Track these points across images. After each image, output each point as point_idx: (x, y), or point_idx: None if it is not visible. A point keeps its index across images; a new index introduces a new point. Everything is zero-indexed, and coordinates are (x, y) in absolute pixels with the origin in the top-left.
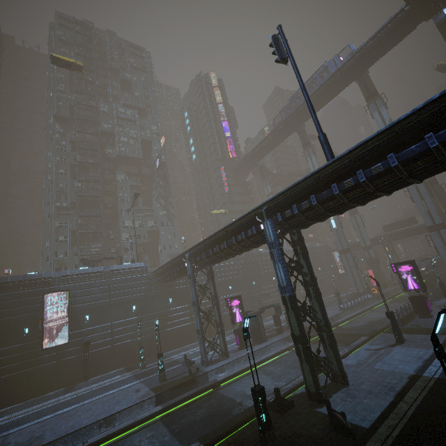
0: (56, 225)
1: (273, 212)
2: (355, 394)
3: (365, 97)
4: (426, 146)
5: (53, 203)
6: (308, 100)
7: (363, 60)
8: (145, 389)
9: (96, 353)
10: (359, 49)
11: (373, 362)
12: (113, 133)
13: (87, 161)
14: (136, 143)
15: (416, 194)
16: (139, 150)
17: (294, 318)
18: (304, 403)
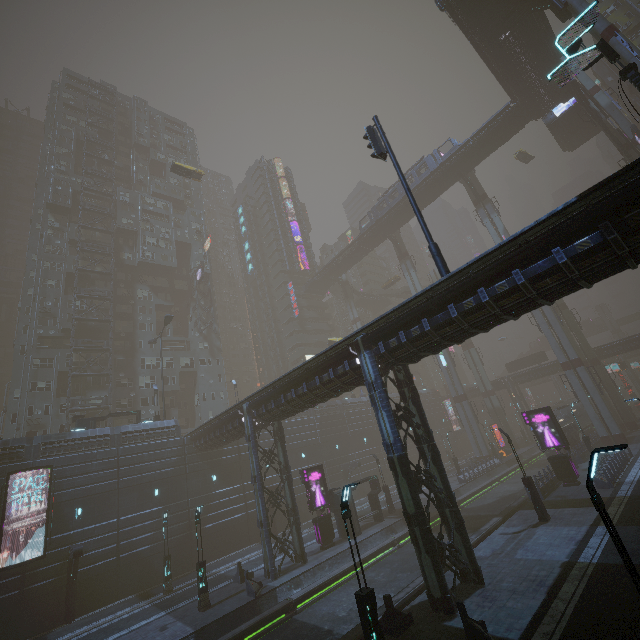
0: (34, 364)
1: (373, 341)
2: (494, 595)
3: (473, 201)
4: (554, 262)
5: (33, 330)
6: (414, 203)
7: (468, 157)
8: (177, 624)
9: (89, 572)
10: (463, 145)
11: (513, 550)
12: (136, 231)
13: (93, 269)
14: (168, 246)
15: (543, 321)
16: (173, 256)
17: (406, 487)
18: (427, 616)
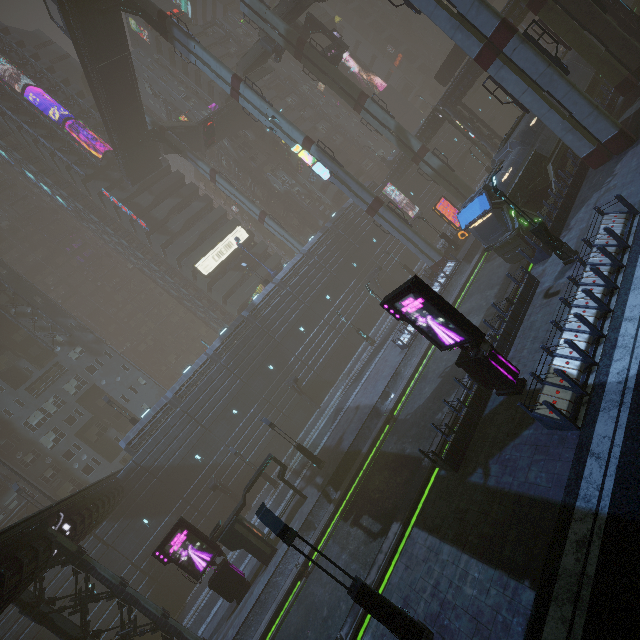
0: None
1: None
2: None
3: None
4: None
5: None
6: None
7: None
8: None
9: None
10: None
11: None
12: None
13: None
14: None
15: None
16: None
17: None
18: None
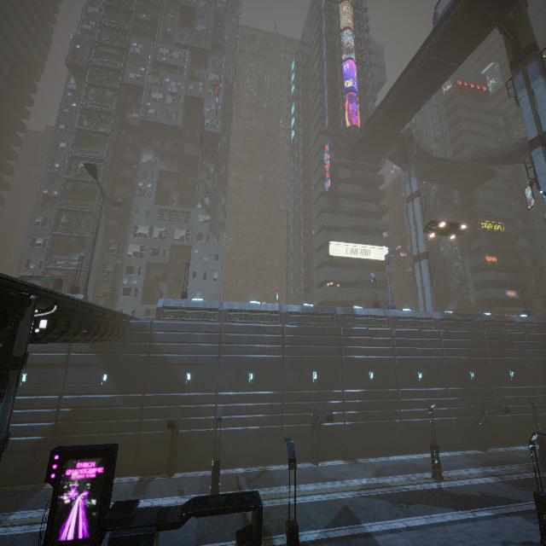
0: (36, 221)
1: None
2: None
3: None
4: None
5: (40, 190)
6: None
7: None
8: None
9: None
10: None
11: None
12: (143, 87)
13: (97, 130)
14: (176, 102)
15: None
16: (178, 114)
17: None
18: None
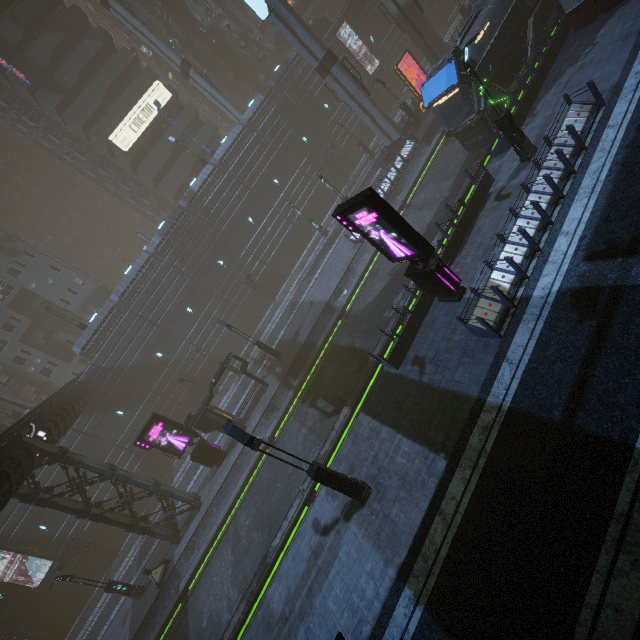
0: None
1: None
2: None
3: None
4: None
5: None
6: None
7: None
8: (129, 617)
9: (99, 533)
10: None
11: (298, 622)
12: None
13: None
14: None
15: None
16: None
17: None
18: None
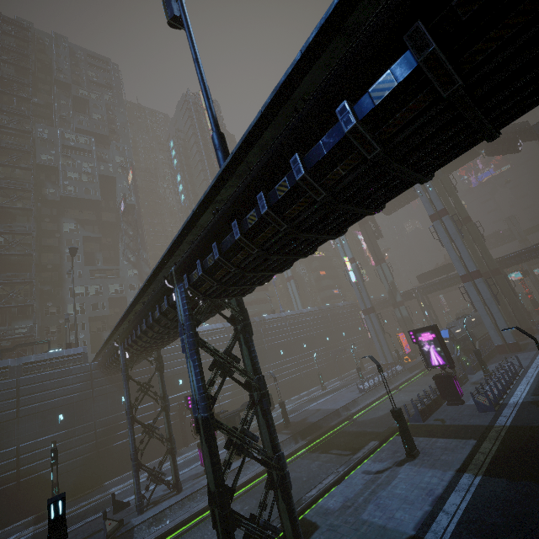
0: None
1: (180, 272)
2: None
3: None
4: (341, 132)
5: None
6: (200, 78)
7: None
8: None
9: None
10: None
11: (364, 504)
12: (57, 167)
13: (14, 205)
14: (91, 180)
15: (444, 235)
16: (96, 190)
17: (208, 458)
18: None
